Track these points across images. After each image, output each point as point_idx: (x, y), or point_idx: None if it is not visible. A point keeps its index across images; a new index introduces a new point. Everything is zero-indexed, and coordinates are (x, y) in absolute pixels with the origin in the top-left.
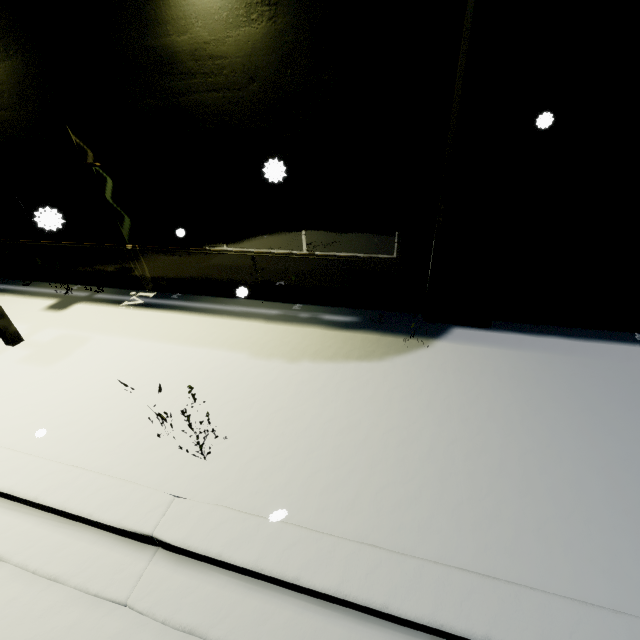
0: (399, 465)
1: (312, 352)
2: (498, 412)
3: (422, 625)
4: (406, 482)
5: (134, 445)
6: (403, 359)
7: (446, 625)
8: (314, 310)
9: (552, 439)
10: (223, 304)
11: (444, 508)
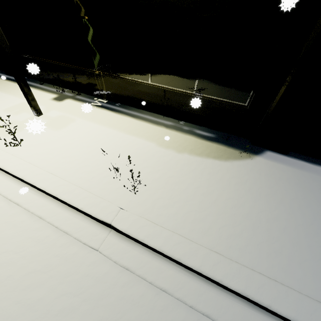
0: (232, 217)
1: (189, 149)
2: (287, 201)
3: (237, 292)
4: (235, 226)
5: (100, 179)
6: (238, 163)
7: (250, 296)
8: (191, 126)
9: (314, 221)
10: (142, 114)
11: (253, 243)
